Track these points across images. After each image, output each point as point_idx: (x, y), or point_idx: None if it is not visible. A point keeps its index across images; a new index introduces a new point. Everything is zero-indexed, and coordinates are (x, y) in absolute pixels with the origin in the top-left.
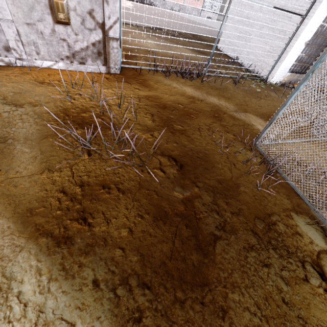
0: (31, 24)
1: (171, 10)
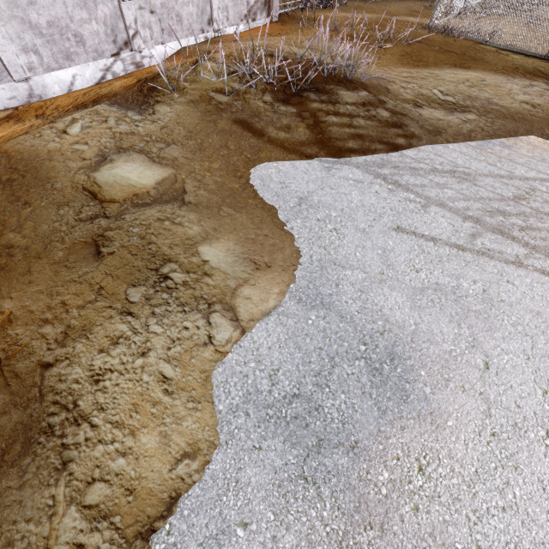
0: None
1: None
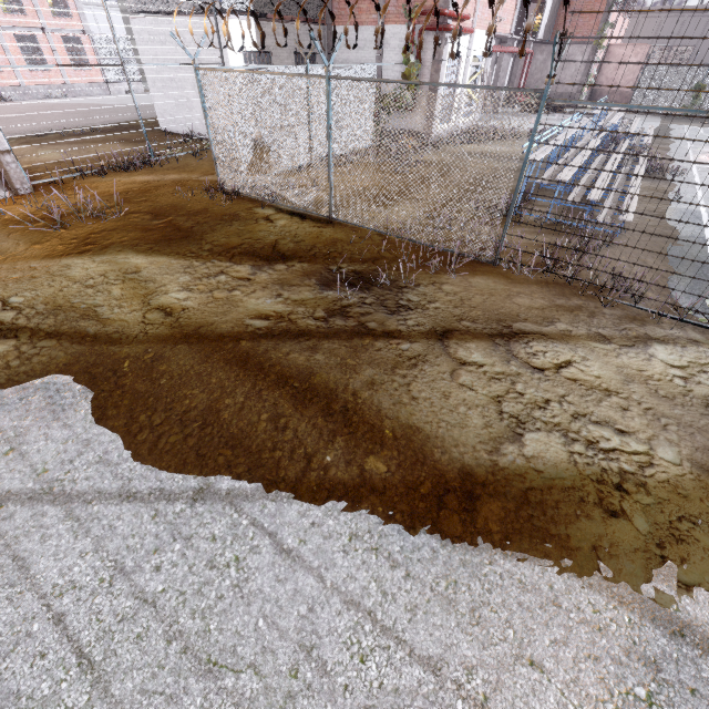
0: None
1: (47, 99)
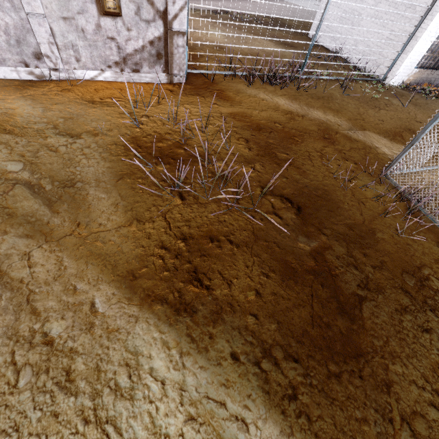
0: (69, 19)
1: None
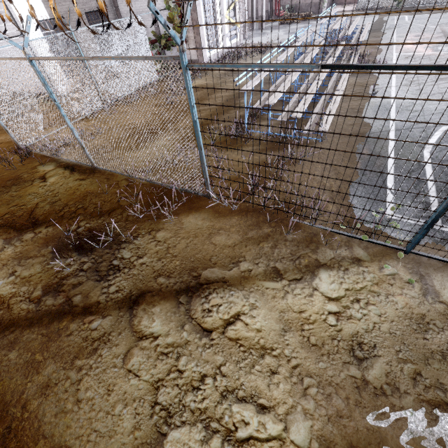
0: None
1: None
